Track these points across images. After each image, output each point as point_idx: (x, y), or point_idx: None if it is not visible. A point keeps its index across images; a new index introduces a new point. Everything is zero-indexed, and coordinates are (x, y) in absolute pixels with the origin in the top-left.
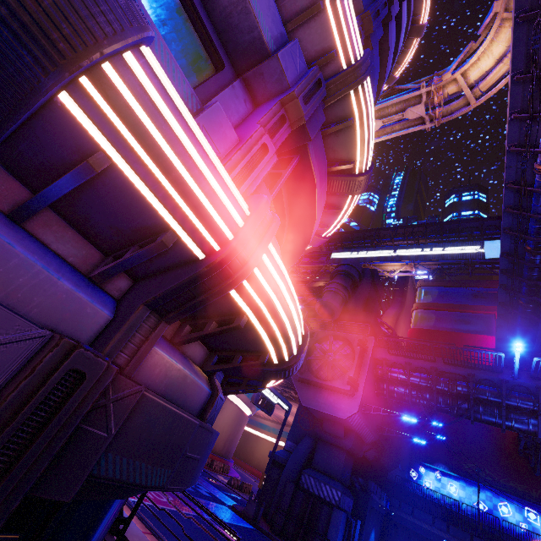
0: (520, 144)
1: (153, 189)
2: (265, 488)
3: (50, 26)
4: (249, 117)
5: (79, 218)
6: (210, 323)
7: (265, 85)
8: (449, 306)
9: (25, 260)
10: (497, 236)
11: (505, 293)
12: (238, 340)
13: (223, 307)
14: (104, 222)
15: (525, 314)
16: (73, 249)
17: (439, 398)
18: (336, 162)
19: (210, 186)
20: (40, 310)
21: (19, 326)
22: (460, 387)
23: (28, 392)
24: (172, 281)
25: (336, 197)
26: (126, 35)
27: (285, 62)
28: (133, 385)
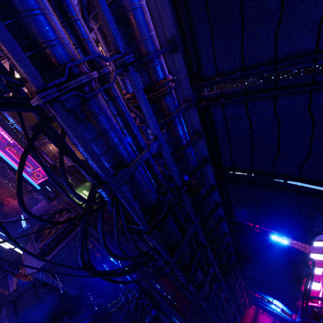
0: None
1: None
2: None
3: None
4: None
5: None
6: None
7: None
8: None
9: None
10: None
11: None
12: None
13: None
14: None
15: None
16: None
17: None
18: None
19: None
20: None
21: None
22: None
23: None
24: None
25: None
26: None
27: None
28: None
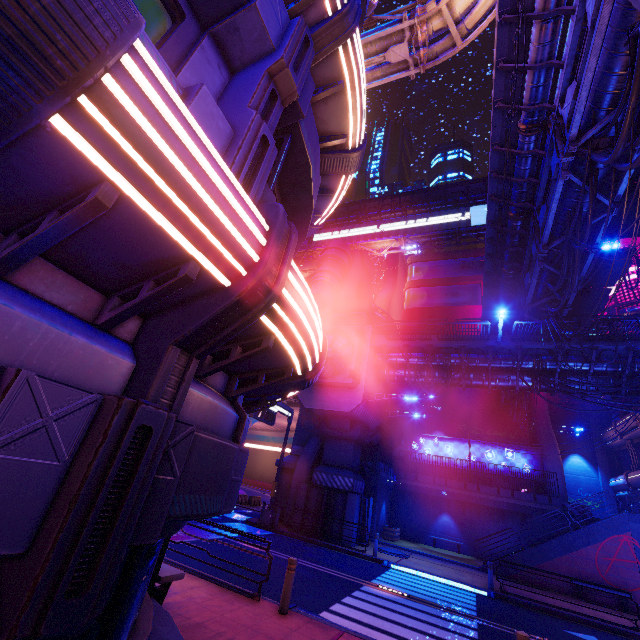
0: (505, 99)
1: (172, 219)
2: (276, 495)
3: (42, 39)
4: (231, 92)
5: (70, 258)
6: (235, 349)
7: (243, 45)
8: (439, 281)
9: (29, 321)
10: (482, 200)
11: (490, 262)
12: (262, 360)
13: (248, 330)
14: (106, 259)
15: (507, 281)
16: (68, 295)
17: (435, 373)
18: (326, 136)
19: (231, 206)
20: (60, 373)
21: (70, 396)
22: (453, 360)
23: (107, 457)
24: (200, 314)
25: (329, 178)
26: (126, 38)
27: (265, 13)
28: (185, 427)
